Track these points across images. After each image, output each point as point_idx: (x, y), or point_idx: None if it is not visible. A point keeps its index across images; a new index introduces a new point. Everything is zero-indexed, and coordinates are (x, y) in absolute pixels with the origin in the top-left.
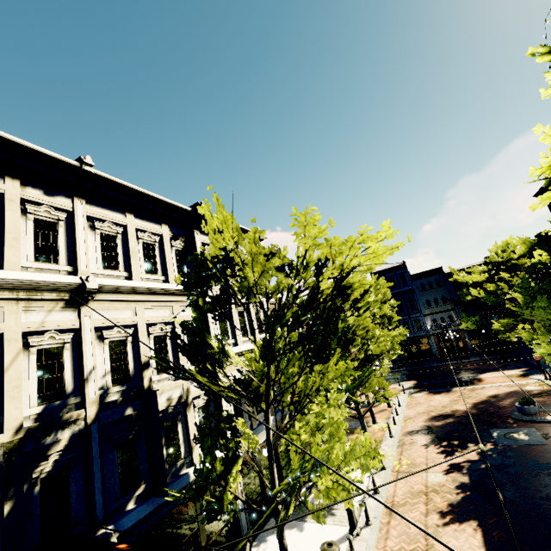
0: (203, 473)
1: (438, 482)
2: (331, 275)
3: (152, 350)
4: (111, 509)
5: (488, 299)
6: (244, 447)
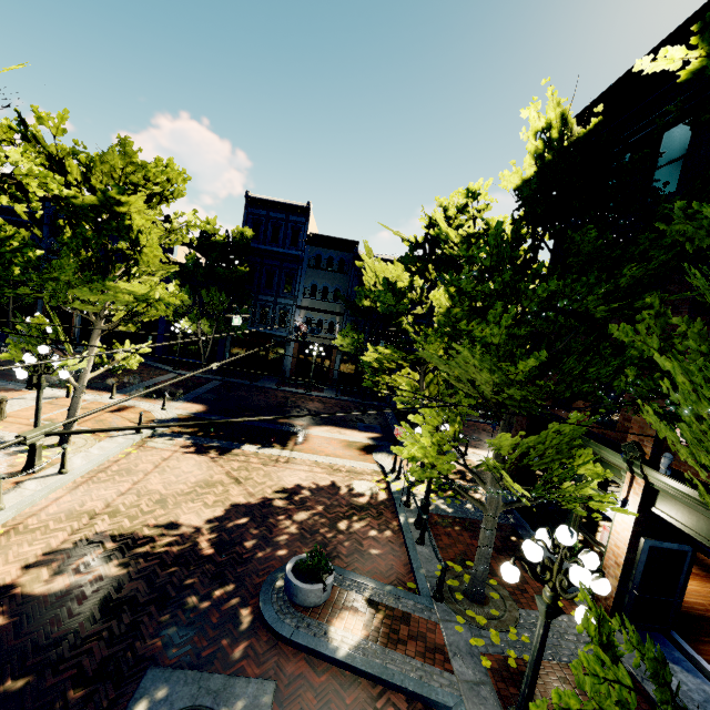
0: None
1: None
2: None
3: None
4: None
5: (384, 297)
6: None
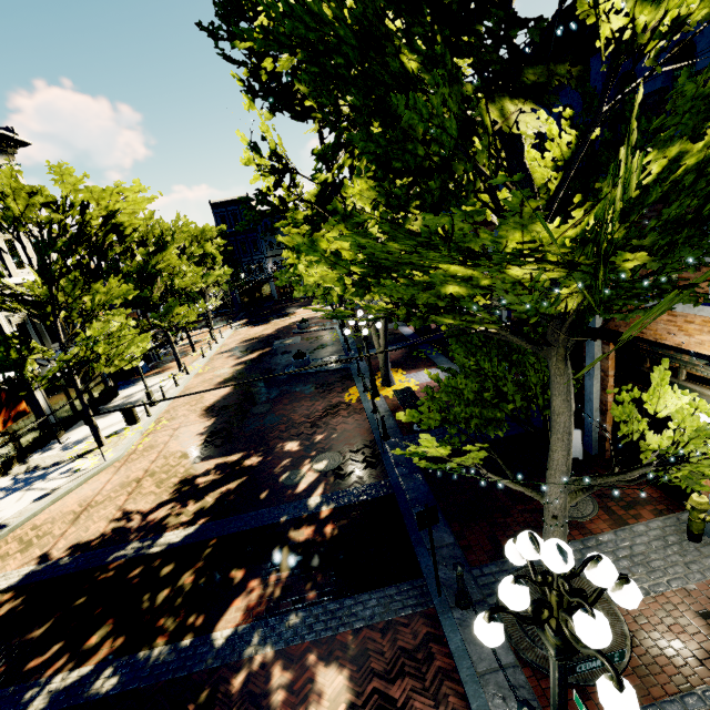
0: (0, 357)
1: (224, 372)
2: (99, 215)
3: None
4: None
5: None
6: (39, 355)
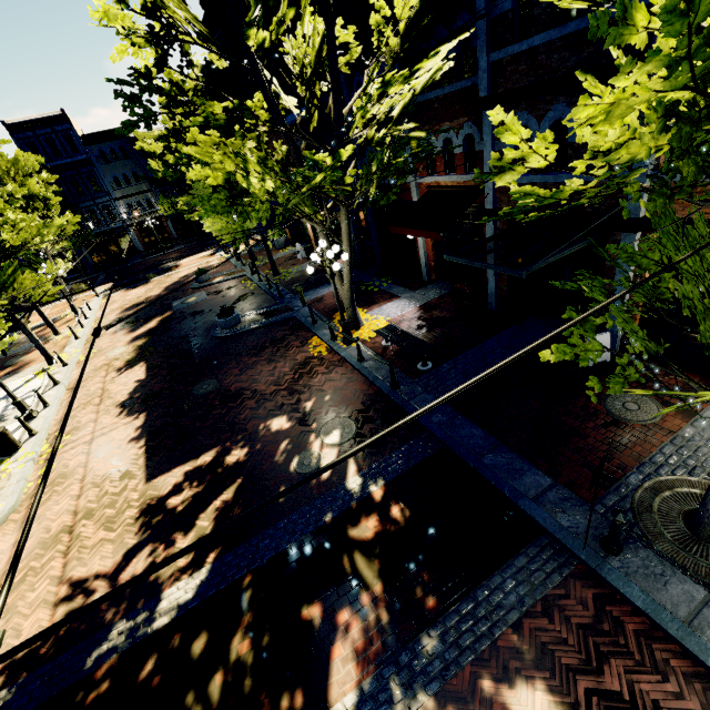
0: None
1: (121, 353)
2: None
3: None
4: None
5: (168, 173)
6: None
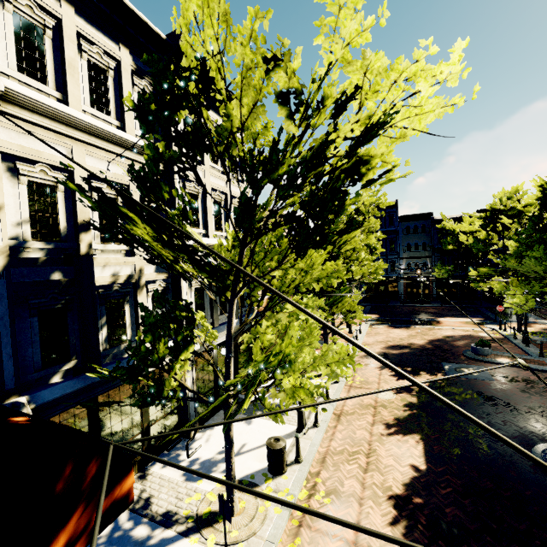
0: (140, 352)
1: (388, 399)
2: (349, 134)
3: (96, 212)
4: (27, 379)
5: (475, 246)
6: (200, 339)
